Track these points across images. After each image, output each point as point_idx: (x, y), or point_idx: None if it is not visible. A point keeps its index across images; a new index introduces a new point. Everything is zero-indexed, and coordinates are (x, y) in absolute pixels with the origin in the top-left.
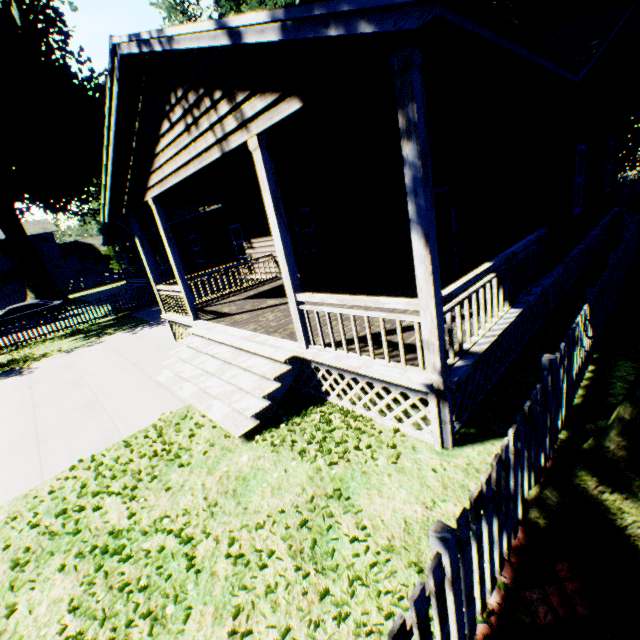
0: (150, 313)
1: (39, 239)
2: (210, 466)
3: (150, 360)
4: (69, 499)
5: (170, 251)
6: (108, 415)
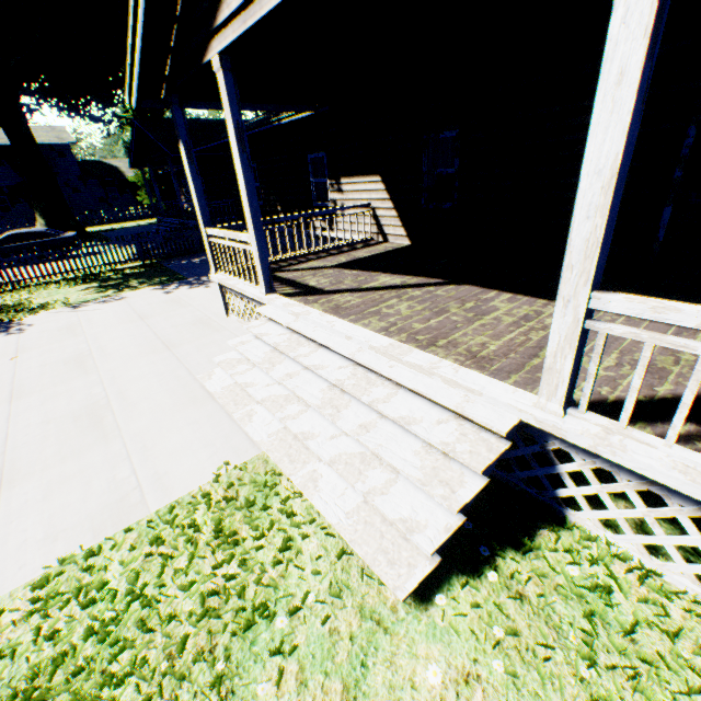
0: (187, 266)
1: (53, 151)
2: (345, 674)
3: (190, 342)
4: (23, 694)
5: (241, 167)
6: (123, 445)
